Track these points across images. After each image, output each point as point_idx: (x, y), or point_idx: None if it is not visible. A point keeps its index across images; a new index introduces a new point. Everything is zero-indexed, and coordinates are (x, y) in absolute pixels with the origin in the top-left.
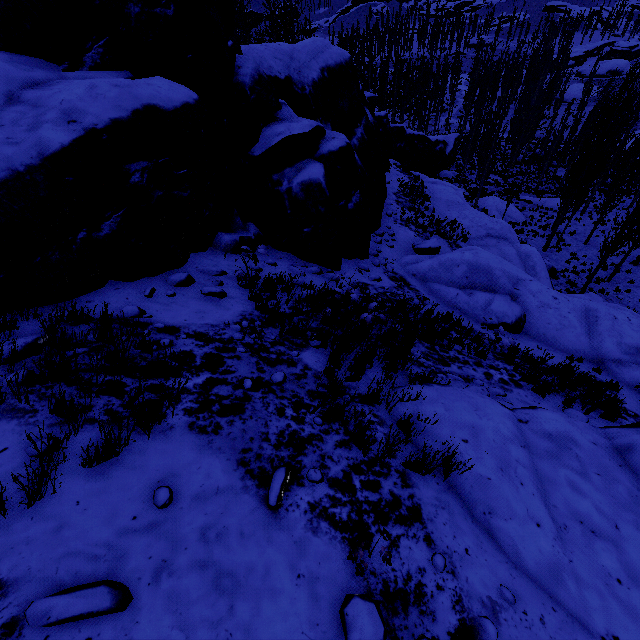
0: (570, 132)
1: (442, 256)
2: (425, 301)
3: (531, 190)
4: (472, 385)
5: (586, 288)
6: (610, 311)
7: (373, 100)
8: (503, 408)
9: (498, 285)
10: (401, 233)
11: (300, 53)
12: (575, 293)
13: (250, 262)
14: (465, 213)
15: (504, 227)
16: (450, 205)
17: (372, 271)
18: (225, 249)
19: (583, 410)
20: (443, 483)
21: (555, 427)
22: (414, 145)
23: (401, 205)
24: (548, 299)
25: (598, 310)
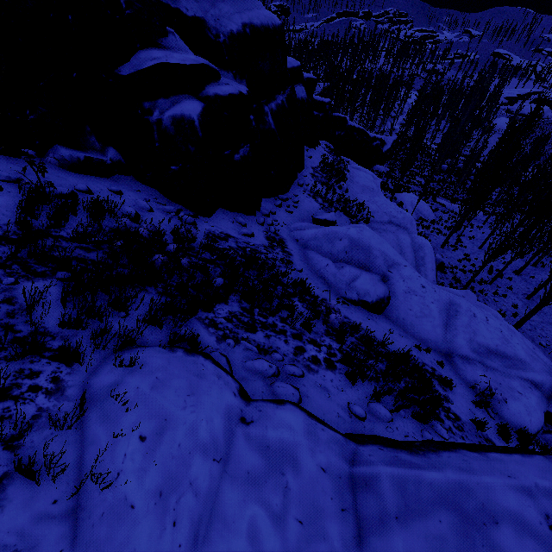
0: (489, 153)
1: (328, 227)
2: (290, 265)
3: (447, 196)
4: (261, 358)
5: (468, 286)
6: (471, 308)
7: (313, 81)
8: (231, 398)
9: (374, 264)
10: (306, 202)
11: (224, 3)
12: (457, 288)
13: (85, 183)
14: (375, 199)
15: (406, 218)
16: (365, 190)
17: (250, 227)
18: (60, 164)
19: (395, 406)
20: (68, 501)
21: (281, 437)
22: (353, 136)
23: (316, 179)
24: (416, 286)
25: (461, 305)
